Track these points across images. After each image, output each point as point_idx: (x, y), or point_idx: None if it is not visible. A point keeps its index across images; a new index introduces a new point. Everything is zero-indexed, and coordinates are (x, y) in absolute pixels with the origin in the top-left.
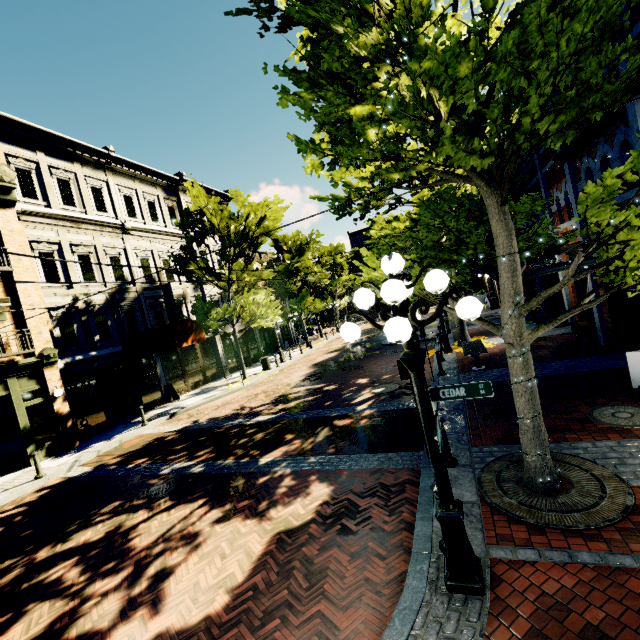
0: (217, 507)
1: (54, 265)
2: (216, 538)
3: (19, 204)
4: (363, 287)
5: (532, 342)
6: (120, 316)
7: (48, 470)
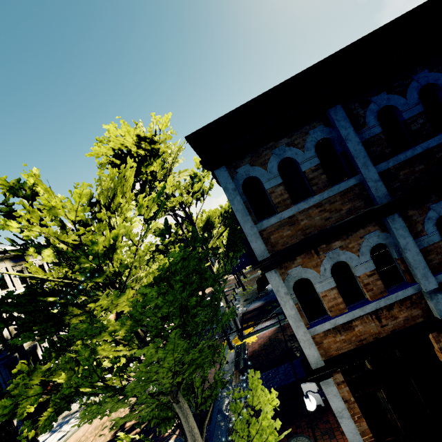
0: None
1: None
2: None
3: None
4: None
5: (275, 333)
6: None
7: None
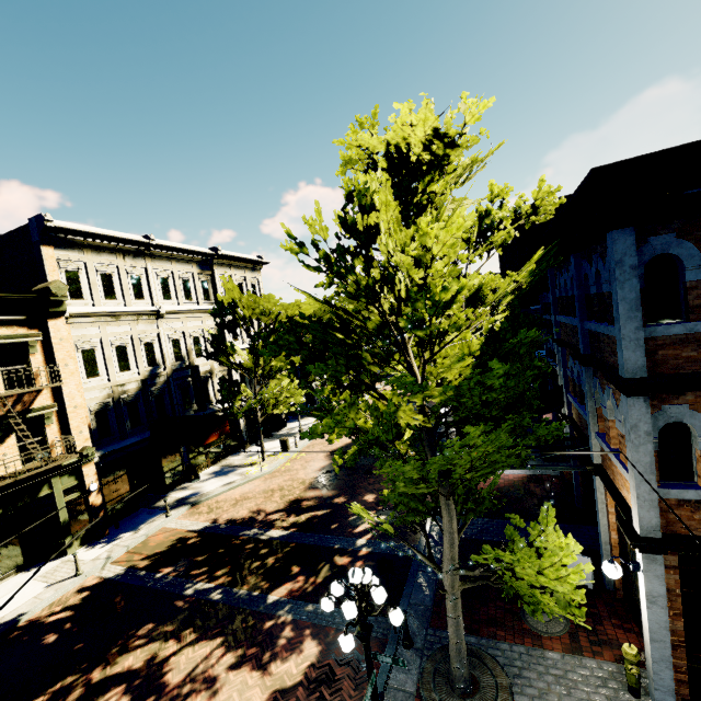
0: (231, 650)
1: (94, 360)
2: (230, 686)
3: (67, 308)
4: (337, 582)
5: (525, 481)
6: (150, 402)
7: (85, 565)
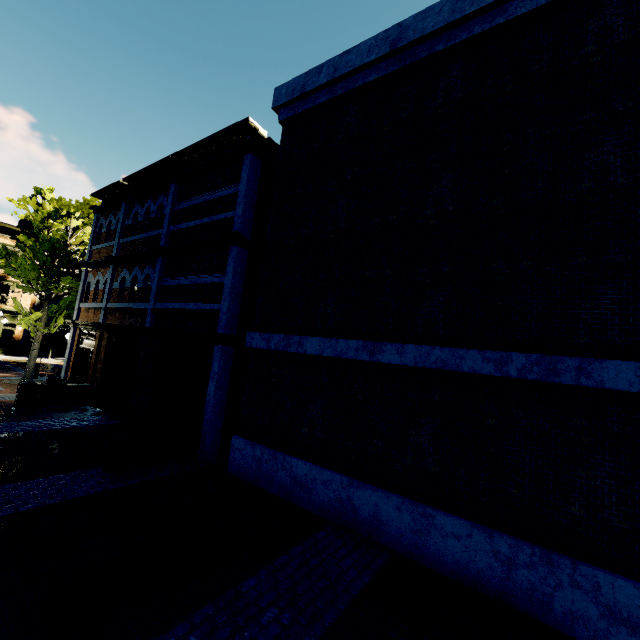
0: None
1: None
2: None
3: None
4: None
5: None
6: None
7: None
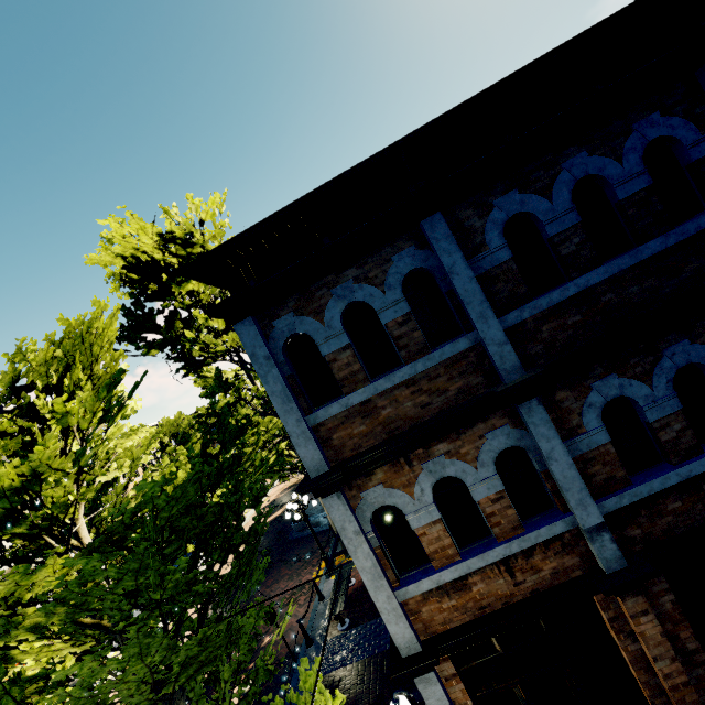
0: None
1: None
2: None
3: None
4: None
5: None
6: None
7: None
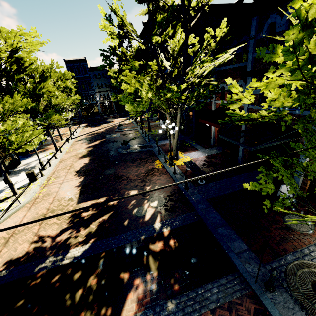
0: None
1: None
2: None
3: None
4: None
5: (208, 159)
6: None
7: None
